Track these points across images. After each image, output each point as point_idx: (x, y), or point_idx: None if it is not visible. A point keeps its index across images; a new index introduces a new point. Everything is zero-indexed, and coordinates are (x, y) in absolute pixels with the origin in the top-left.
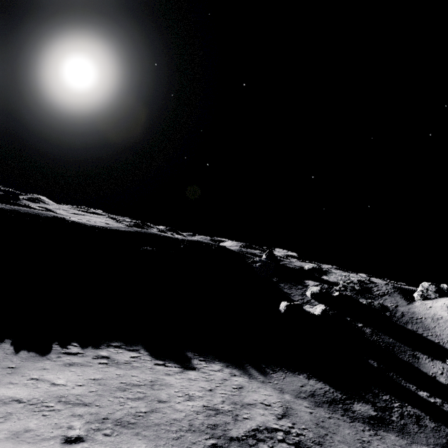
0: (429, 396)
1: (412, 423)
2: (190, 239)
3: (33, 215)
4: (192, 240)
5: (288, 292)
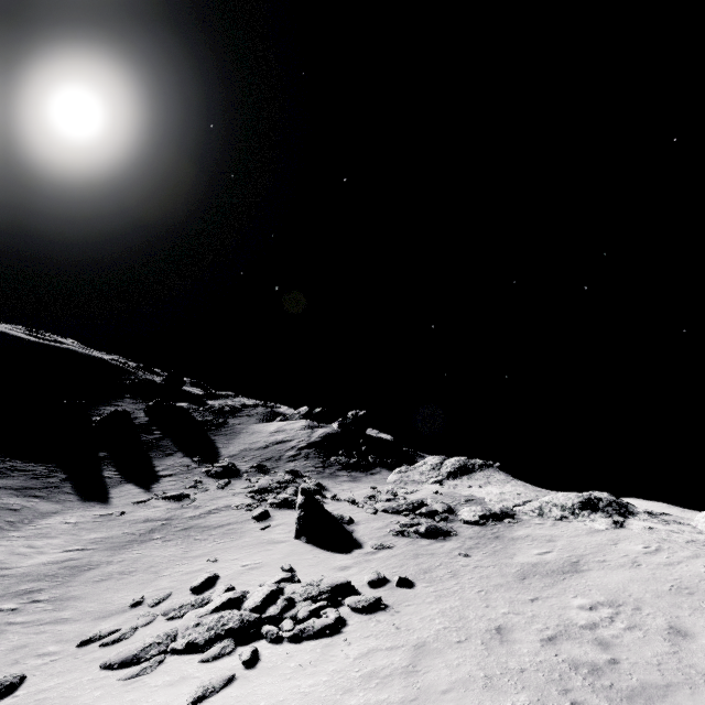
0: (113, 474)
1: (30, 477)
2: (53, 344)
3: None
4: (55, 345)
5: (122, 404)
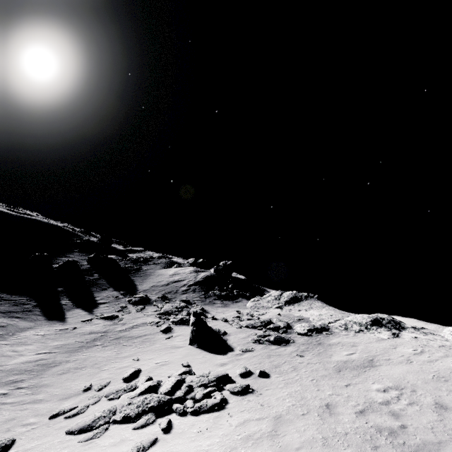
0: (67, 302)
1: (12, 304)
2: (25, 216)
3: None
4: (27, 217)
5: (72, 256)
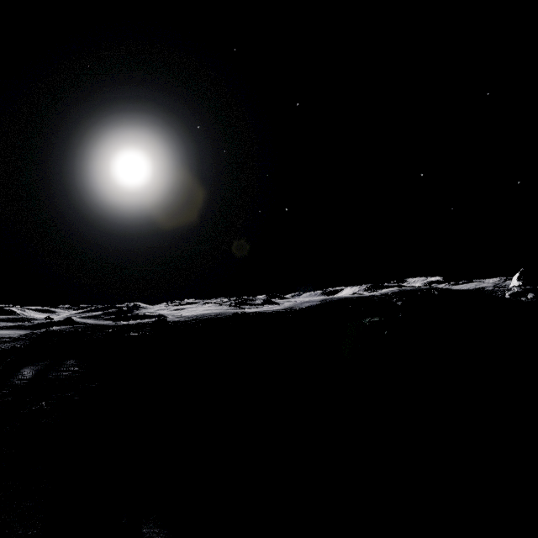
0: None
1: None
2: (391, 292)
3: (216, 318)
4: (395, 292)
5: None
